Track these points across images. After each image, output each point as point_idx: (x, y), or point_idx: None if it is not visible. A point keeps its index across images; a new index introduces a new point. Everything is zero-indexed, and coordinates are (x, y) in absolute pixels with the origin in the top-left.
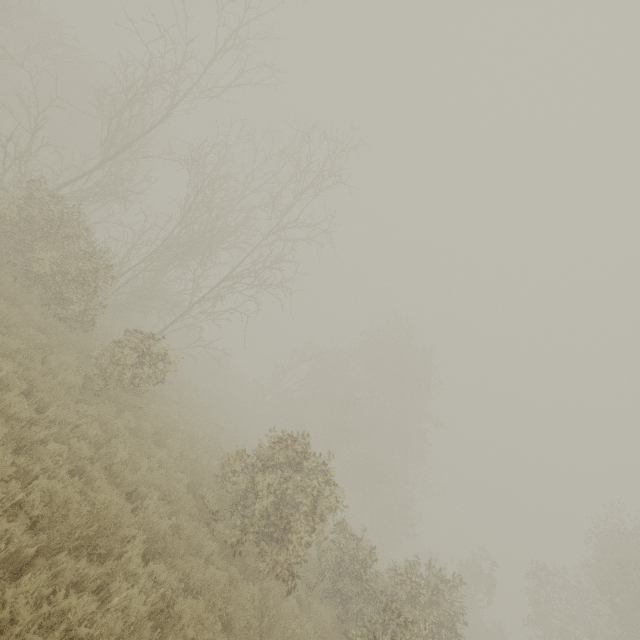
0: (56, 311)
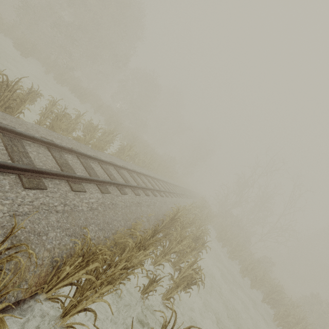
0: None
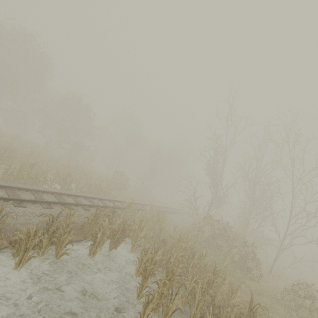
0: (249, 276)
